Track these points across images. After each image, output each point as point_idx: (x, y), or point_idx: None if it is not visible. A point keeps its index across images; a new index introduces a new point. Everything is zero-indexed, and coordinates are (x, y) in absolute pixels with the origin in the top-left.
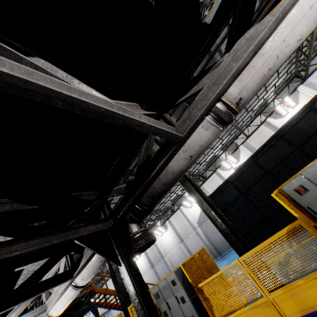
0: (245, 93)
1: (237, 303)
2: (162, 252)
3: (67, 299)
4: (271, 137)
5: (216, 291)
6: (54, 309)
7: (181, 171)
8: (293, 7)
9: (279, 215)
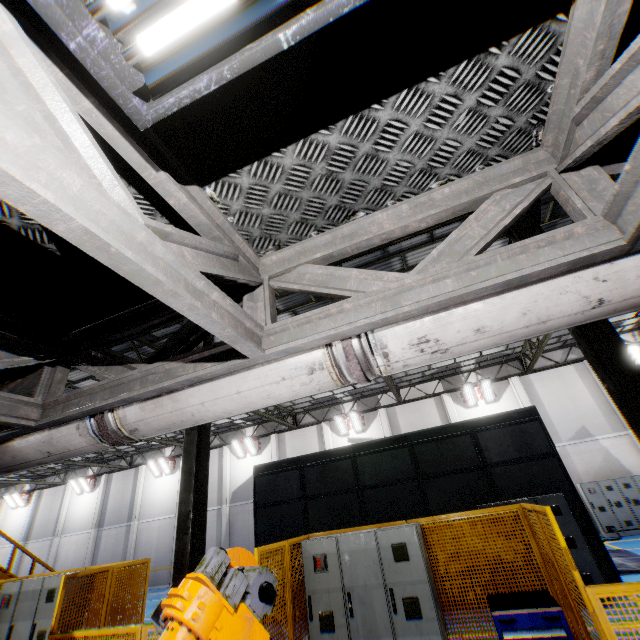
0: (145, 427)
1: None
2: (136, 509)
3: None
4: (399, 436)
5: None
6: None
7: (30, 461)
8: (226, 376)
9: None
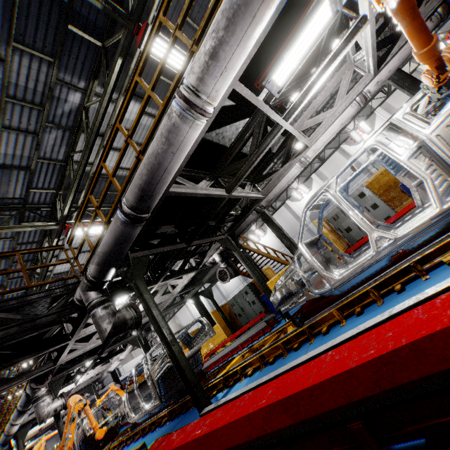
0: None
1: None
2: (260, 261)
3: (338, 126)
4: None
5: None
6: (313, 148)
7: None
8: None
9: None
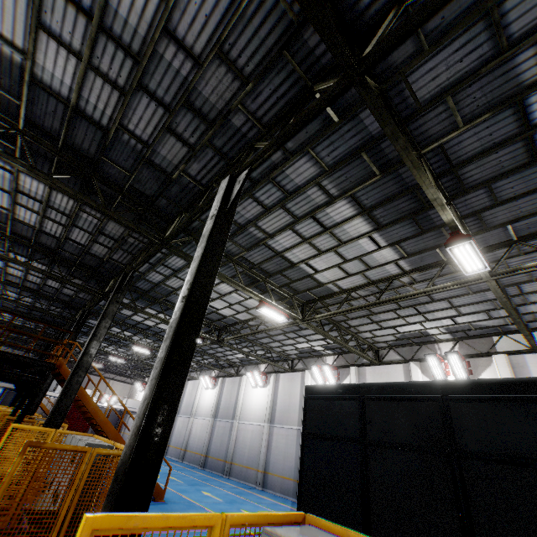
0: None
1: None
2: (237, 411)
3: None
4: None
5: None
6: None
7: None
8: None
9: None
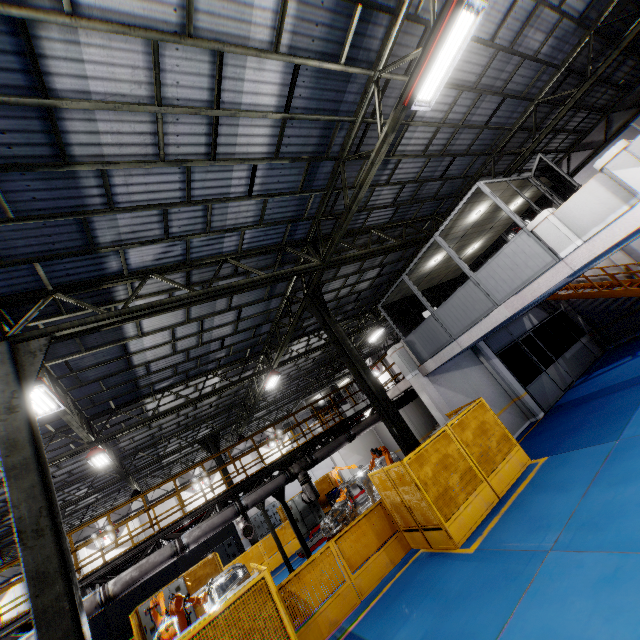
0: None
1: None
2: None
3: None
4: None
5: None
6: None
7: None
8: None
9: (125, 635)
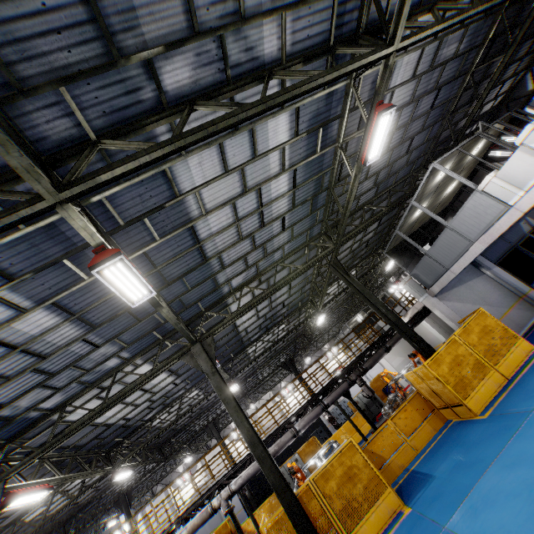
0: None
1: (253, 533)
2: None
3: None
4: None
5: (245, 529)
6: None
7: None
8: None
9: (271, 491)
